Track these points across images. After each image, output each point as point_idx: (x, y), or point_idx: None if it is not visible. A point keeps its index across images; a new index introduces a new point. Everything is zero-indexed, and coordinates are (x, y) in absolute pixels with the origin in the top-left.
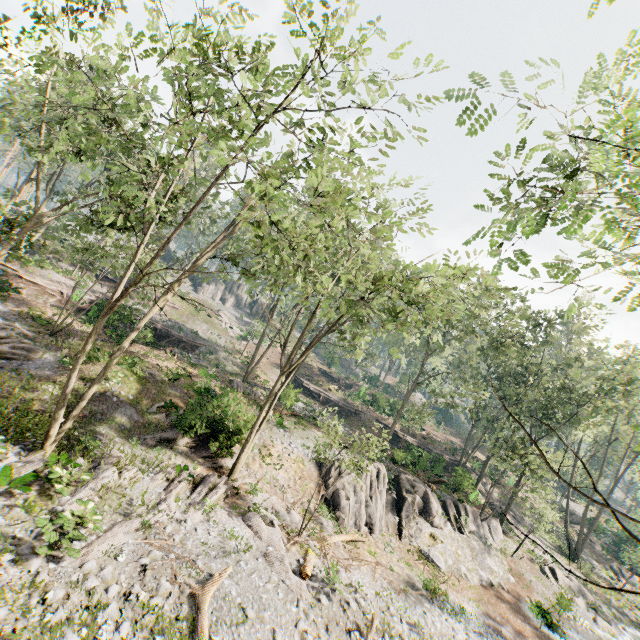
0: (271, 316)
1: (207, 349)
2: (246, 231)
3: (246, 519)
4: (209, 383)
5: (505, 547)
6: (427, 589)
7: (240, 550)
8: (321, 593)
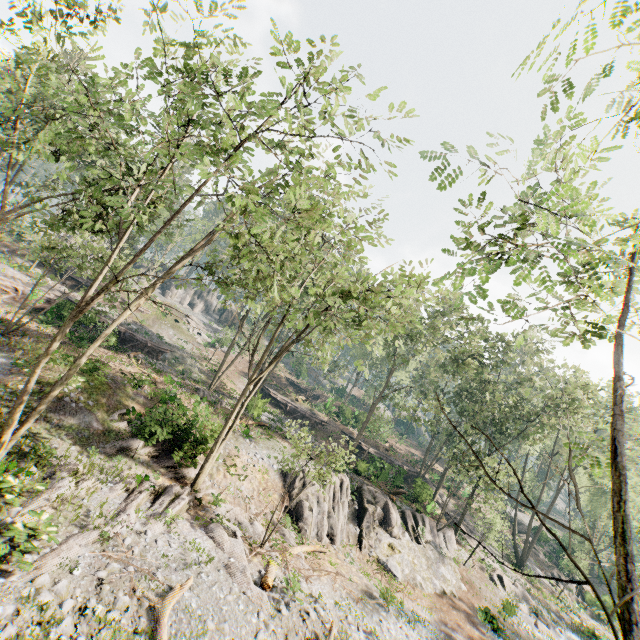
0: (242, 324)
1: (173, 355)
2: (223, 240)
3: (208, 530)
4: (174, 390)
5: (458, 556)
6: (384, 598)
7: (201, 562)
8: (282, 603)
